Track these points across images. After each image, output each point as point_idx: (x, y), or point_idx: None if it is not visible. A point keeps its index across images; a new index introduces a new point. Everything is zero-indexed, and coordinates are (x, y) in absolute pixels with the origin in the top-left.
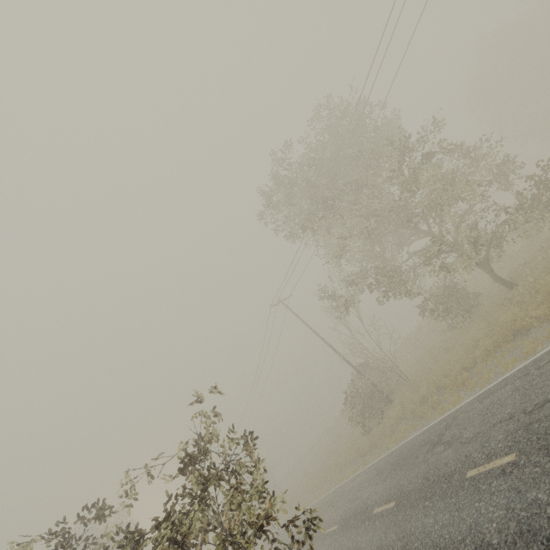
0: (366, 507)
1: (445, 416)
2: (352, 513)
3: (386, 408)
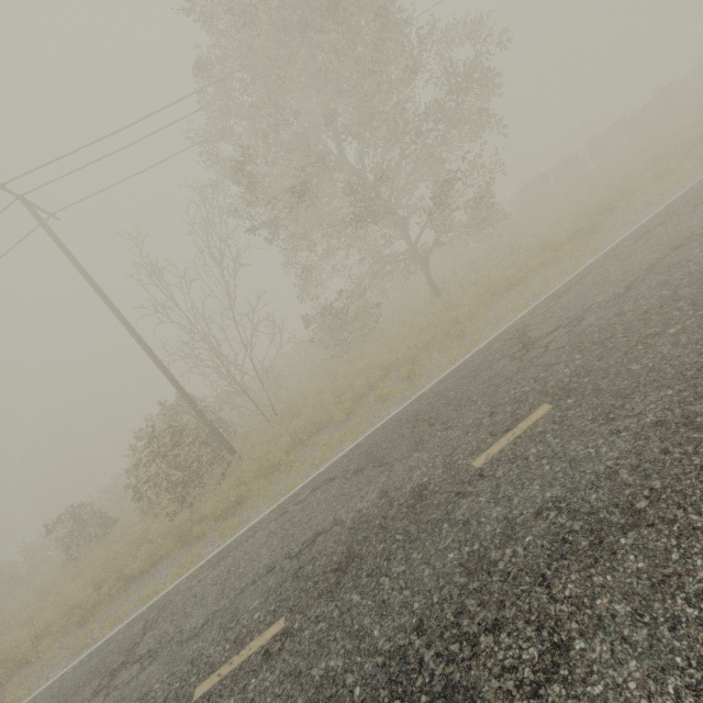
0: (415, 493)
1: (481, 348)
2: (348, 547)
3: (230, 460)
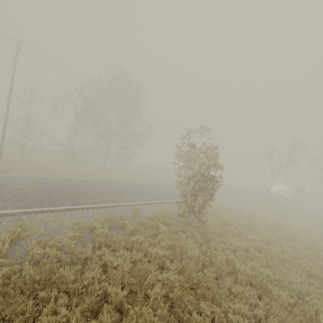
0: (78, 185)
1: (105, 180)
2: (59, 185)
3: None
